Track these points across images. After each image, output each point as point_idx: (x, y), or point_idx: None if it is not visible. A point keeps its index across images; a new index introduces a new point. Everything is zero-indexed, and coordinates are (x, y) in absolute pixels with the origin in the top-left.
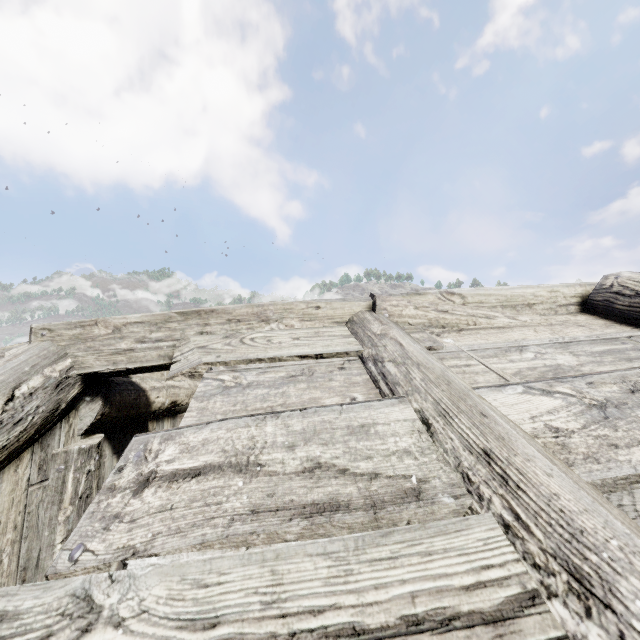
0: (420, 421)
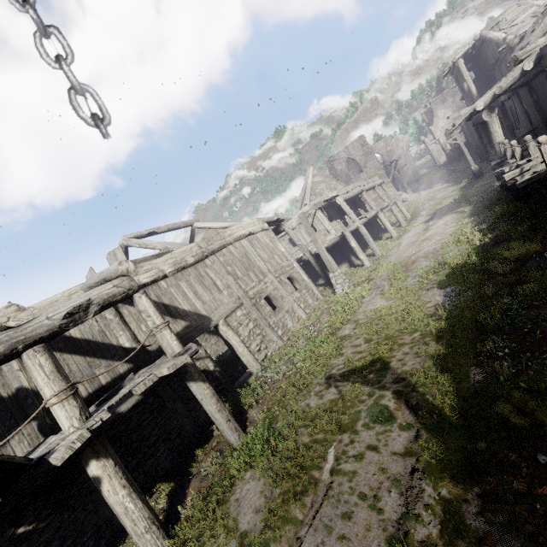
0: (523, 5)
